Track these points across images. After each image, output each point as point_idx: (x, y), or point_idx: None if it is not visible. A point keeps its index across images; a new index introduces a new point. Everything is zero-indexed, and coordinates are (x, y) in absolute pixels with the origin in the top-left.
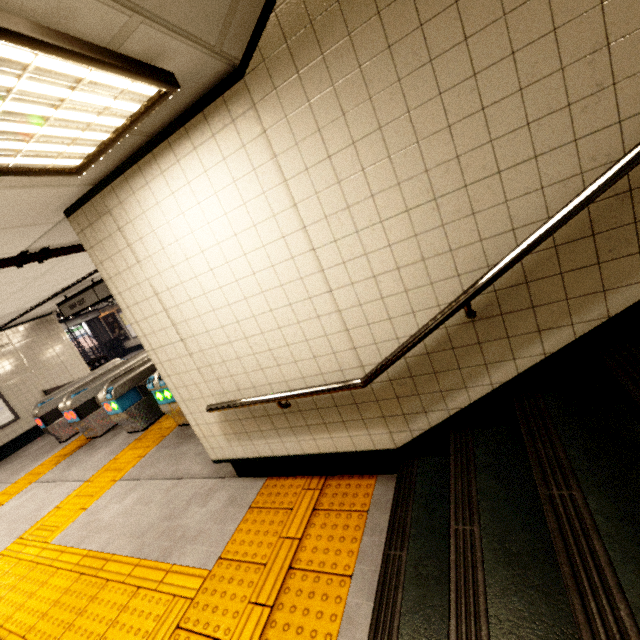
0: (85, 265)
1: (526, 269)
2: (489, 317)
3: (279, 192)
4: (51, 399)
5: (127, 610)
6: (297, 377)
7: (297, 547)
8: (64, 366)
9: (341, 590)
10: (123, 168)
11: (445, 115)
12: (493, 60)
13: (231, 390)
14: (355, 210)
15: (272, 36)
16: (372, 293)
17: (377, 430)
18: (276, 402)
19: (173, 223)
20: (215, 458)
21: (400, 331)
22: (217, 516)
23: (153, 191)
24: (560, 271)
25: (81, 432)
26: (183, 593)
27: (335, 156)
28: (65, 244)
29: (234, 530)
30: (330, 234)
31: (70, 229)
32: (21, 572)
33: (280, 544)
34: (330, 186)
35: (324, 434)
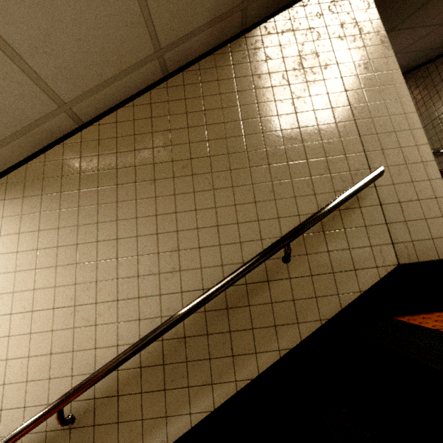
0: None
1: (120, 382)
2: (84, 426)
3: None
4: None
5: None
6: None
7: None
8: None
9: None
10: None
11: (97, 254)
12: (128, 235)
13: None
14: (18, 296)
15: (19, 174)
16: None
17: None
18: None
19: None
20: None
21: (5, 427)
22: None
23: None
24: (141, 390)
25: None
26: None
27: (22, 253)
28: None
29: None
30: None
31: None
32: None
33: None
34: (8, 272)
35: None
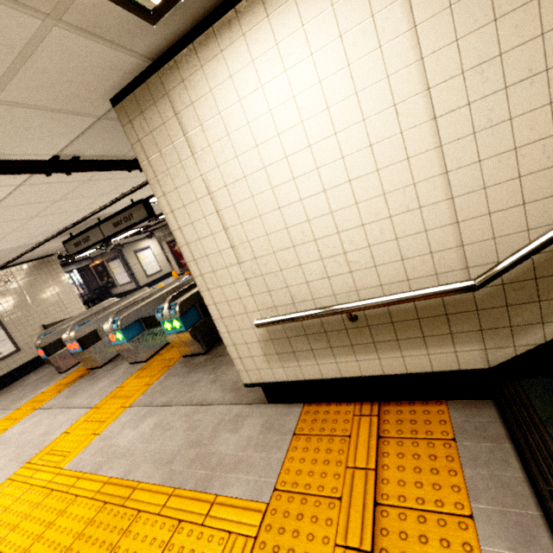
0: (99, 196)
1: None
2: None
3: (402, 43)
4: (53, 331)
5: (172, 548)
6: (373, 285)
7: (375, 479)
8: (62, 304)
9: (465, 534)
10: (193, 34)
11: None
12: None
13: (283, 303)
14: (510, 57)
15: None
16: (506, 171)
17: (468, 346)
18: (348, 313)
19: (247, 101)
20: (248, 382)
21: (535, 220)
22: (256, 443)
23: (227, 61)
24: None
25: (82, 363)
26: (240, 530)
27: None
28: (94, 157)
29: (283, 458)
30: (464, 95)
31: (106, 134)
32: (34, 499)
33: (350, 475)
34: (480, 26)
35: (394, 352)
